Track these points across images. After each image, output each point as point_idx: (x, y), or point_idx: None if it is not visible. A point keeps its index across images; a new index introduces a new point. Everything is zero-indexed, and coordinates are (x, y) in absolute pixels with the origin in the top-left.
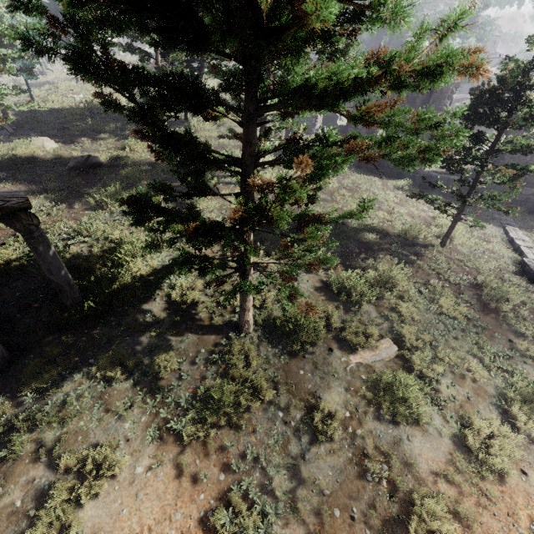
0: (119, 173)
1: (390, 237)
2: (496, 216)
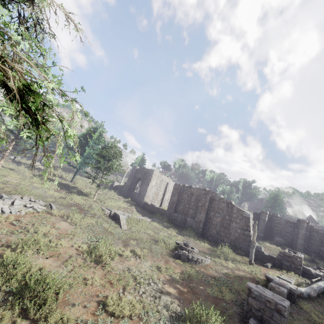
0: (40, 169)
1: (81, 193)
2: (153, 218)
